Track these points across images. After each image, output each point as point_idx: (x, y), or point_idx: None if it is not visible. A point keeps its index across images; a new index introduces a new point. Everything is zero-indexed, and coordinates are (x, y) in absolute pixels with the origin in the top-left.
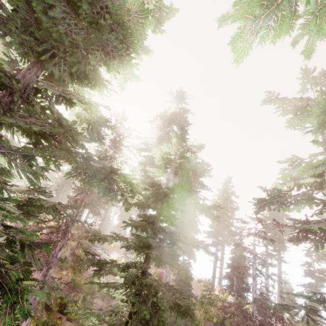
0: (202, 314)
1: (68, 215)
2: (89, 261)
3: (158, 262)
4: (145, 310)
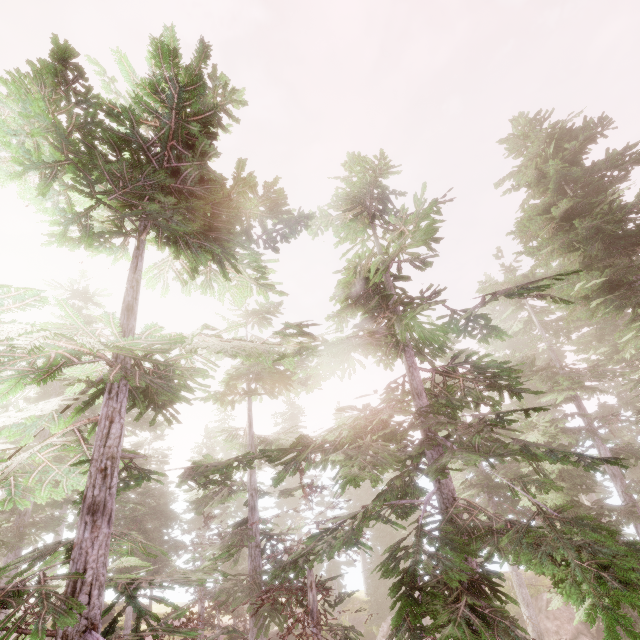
0: None
1: None
2: None
3: None
4: None
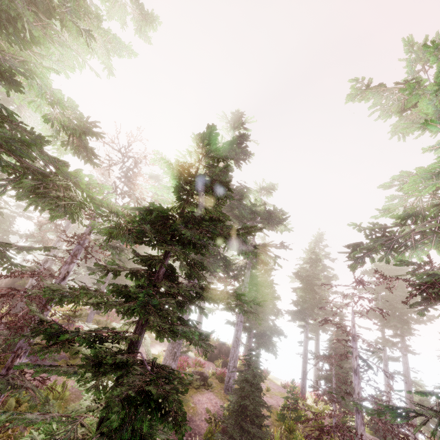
0: (284, 435)
1: (1, 255)
2: (34, 330)
3: (157, 332)
4: (116, 414)
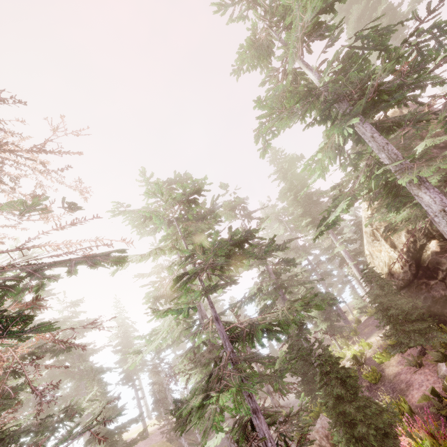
0: None
1: None
2: None
3: None
4: None
